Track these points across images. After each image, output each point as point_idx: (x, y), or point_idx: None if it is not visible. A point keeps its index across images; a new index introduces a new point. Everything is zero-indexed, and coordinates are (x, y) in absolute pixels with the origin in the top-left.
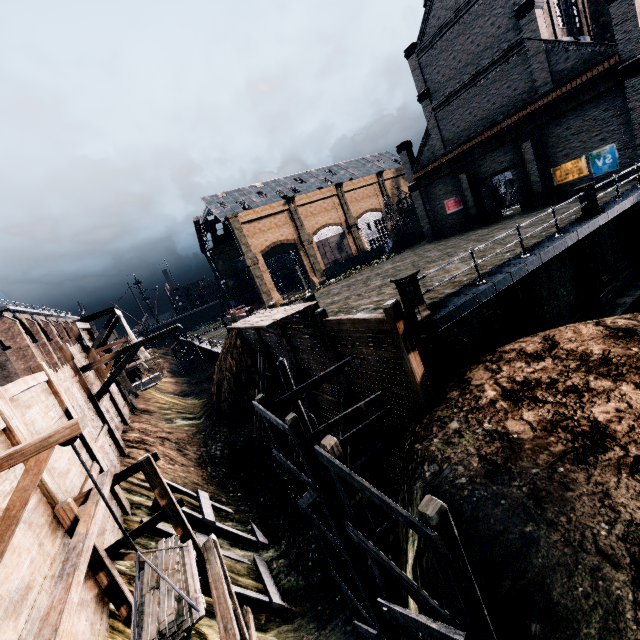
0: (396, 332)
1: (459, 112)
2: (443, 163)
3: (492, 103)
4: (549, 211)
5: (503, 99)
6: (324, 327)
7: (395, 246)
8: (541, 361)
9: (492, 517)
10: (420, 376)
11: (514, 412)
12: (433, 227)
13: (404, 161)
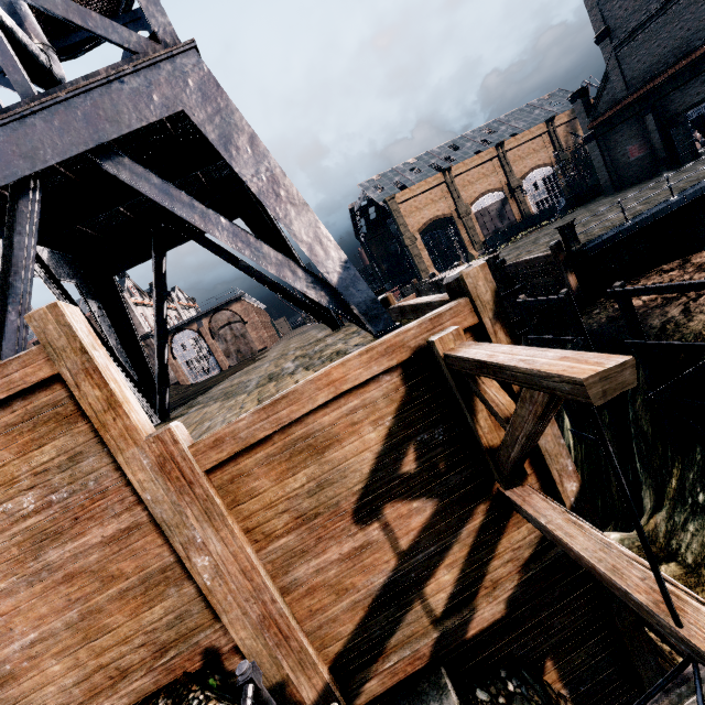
0: (558, 261)
1: (645, 46)
2: (625, 106)
3: (686, 30)
4: (704, 157)
5: (700, 23)
6: (504, 271)
7: (567, 205)
8: (670, 272)
9: (605, 333)
10: (575, 288)
11: (636, 298)
12: (613, 178)
13: (578, 111)
